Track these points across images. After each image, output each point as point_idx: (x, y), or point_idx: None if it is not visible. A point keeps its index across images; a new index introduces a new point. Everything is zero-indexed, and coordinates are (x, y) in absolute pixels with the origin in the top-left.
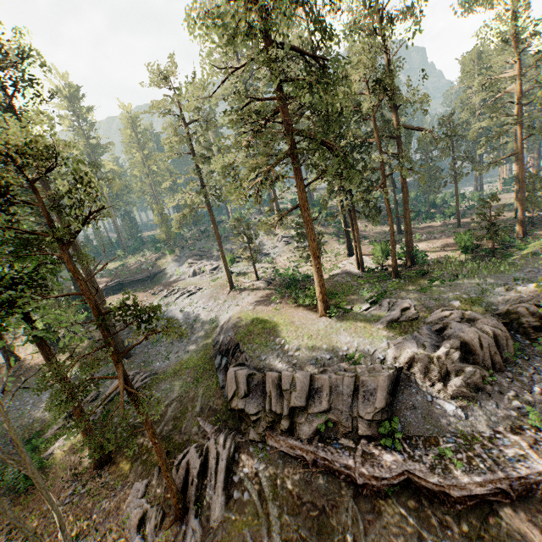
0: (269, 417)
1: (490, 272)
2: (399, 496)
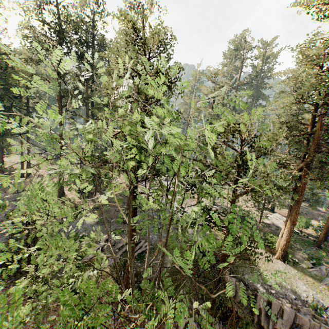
0: (254, 326)
1: None
2: None
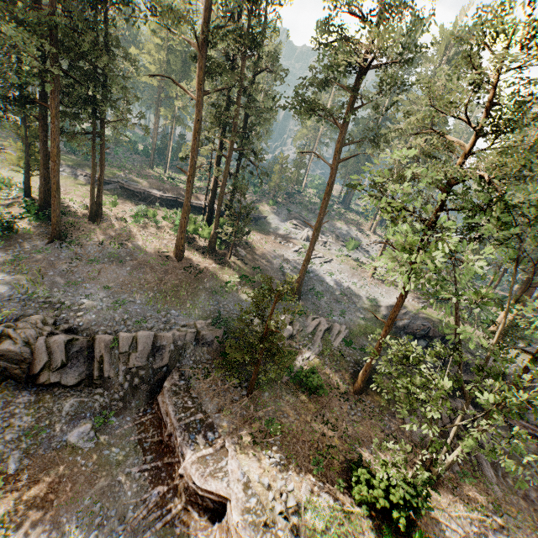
0: None
1: None
2: None
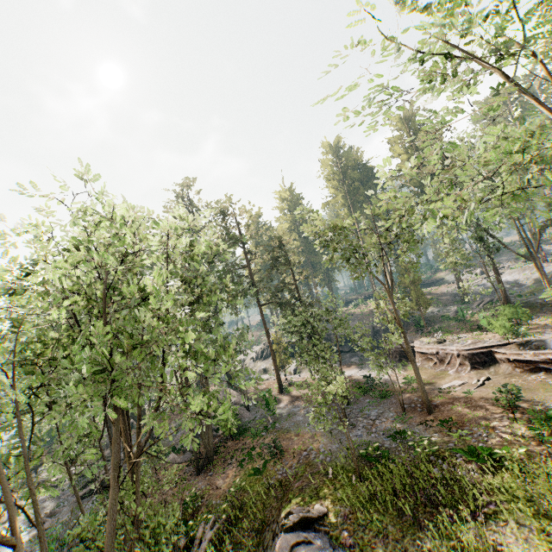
0: None
1: None
2: None
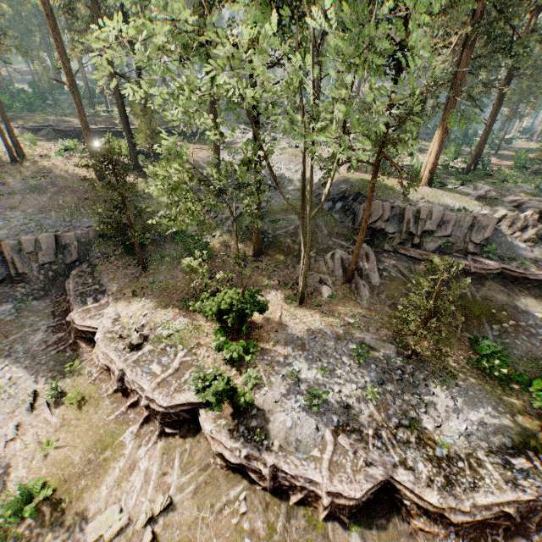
0: (403, 237)
1: (538, 183)
2: (493, 280)
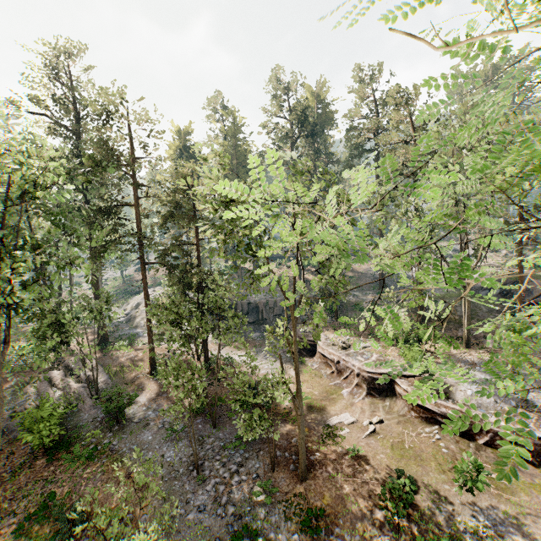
0: None
1: None
2: None
